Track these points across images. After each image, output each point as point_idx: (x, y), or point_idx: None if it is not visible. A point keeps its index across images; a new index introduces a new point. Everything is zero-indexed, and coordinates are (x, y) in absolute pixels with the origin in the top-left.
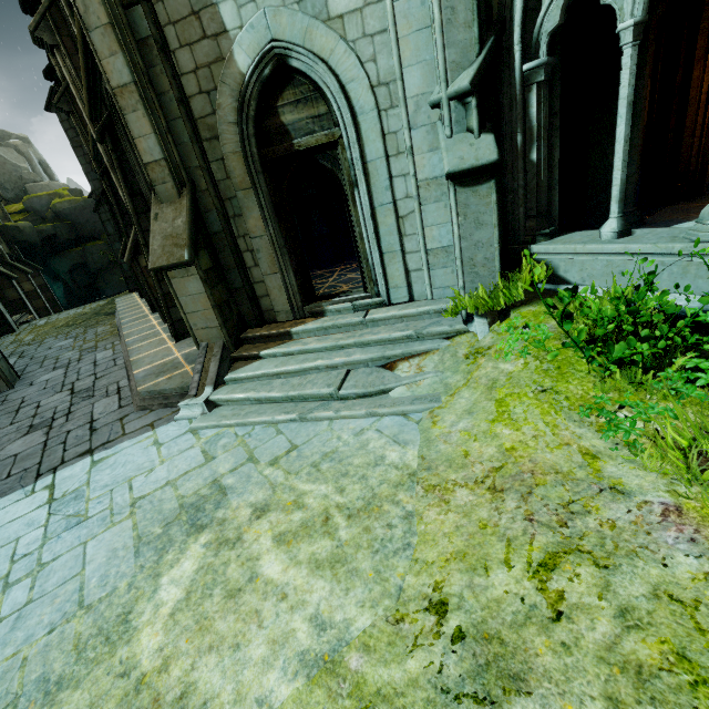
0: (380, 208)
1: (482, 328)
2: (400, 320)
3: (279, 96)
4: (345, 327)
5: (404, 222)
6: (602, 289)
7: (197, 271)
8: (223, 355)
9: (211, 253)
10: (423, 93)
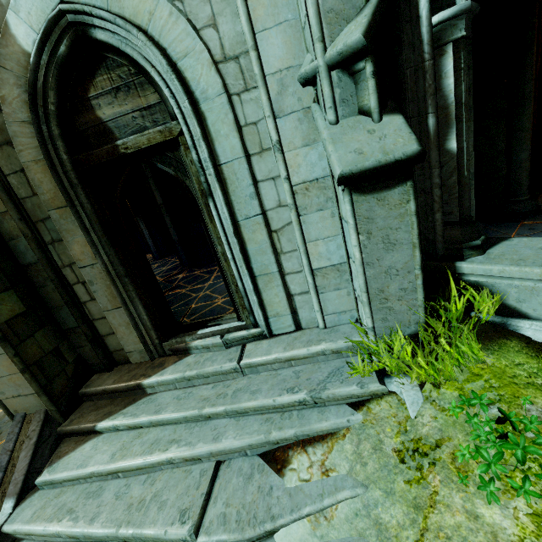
0: (245, 222)
1: (412, 395)
2: (286, 364)
3: (90, 84)
4: (213, 376)
5: (280, 236)
6: None
7: None
8: (43, 432)
9: (22, 291)
10: (288, 67)
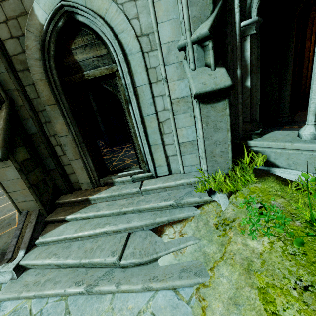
0: (147, 117)
1: (224, 201)
2: (164, 189)
3: (72, 42)
4: (126, 195)
5: (163, 125)
6: (311, 176)
7: (13, 164)
8: (37, 220)
9: (28, 147)
10: (173, 41)
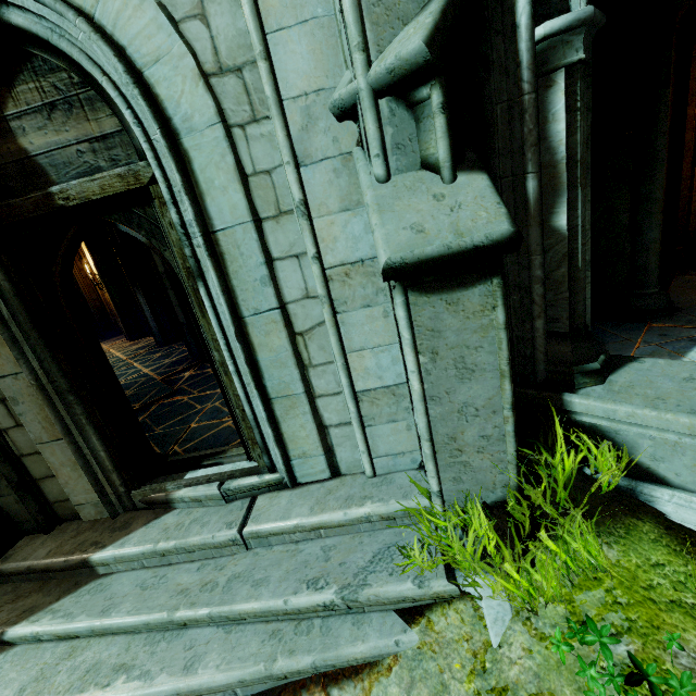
0: (255, 319)
1: (495, 607)
2: (313, 533)
3: (7, 95)
4: (201, 550)
5: (307, 341)
6: None
7: None
8: None
9: None
10: (318, 89)
